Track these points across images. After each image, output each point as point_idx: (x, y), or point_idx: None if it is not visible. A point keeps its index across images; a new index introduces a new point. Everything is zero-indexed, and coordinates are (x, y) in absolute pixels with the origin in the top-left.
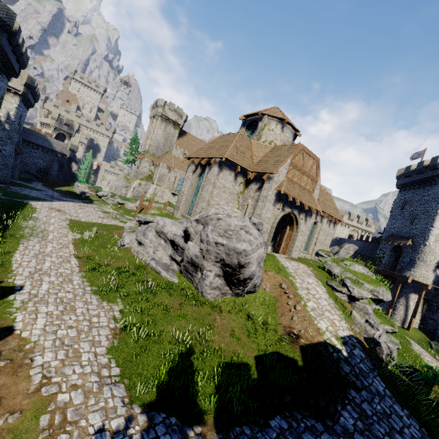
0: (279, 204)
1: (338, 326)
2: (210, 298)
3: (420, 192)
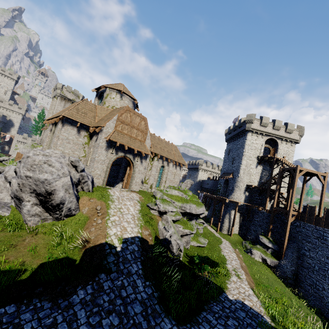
0: (111, 149)
1: (128, 231)
2: (31, 225)
3: (235, 143)
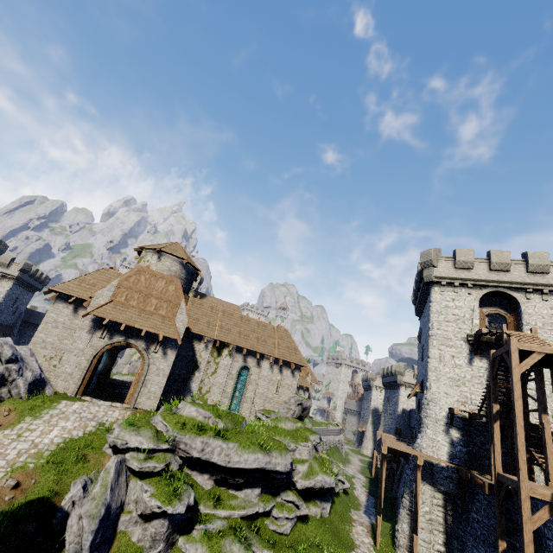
0: (101, 331)
1: None
2: None
3: (424, 313)
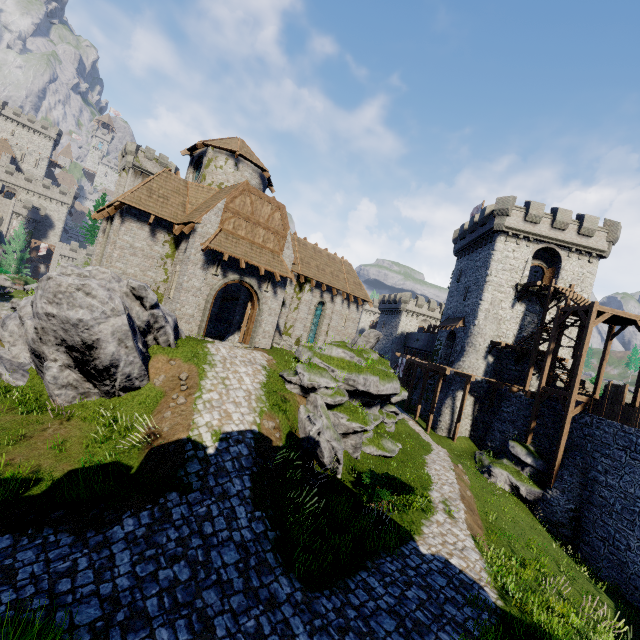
0: (214, 267)
1: (234, 419)
2: (62, 403)
3: (473, 257)
